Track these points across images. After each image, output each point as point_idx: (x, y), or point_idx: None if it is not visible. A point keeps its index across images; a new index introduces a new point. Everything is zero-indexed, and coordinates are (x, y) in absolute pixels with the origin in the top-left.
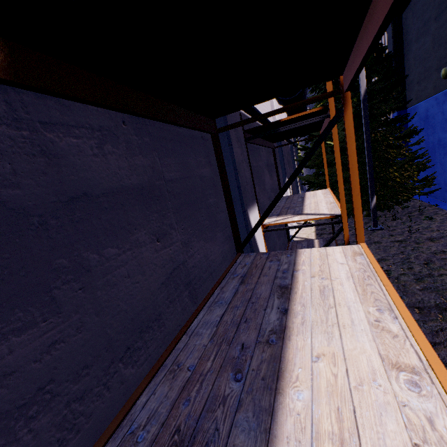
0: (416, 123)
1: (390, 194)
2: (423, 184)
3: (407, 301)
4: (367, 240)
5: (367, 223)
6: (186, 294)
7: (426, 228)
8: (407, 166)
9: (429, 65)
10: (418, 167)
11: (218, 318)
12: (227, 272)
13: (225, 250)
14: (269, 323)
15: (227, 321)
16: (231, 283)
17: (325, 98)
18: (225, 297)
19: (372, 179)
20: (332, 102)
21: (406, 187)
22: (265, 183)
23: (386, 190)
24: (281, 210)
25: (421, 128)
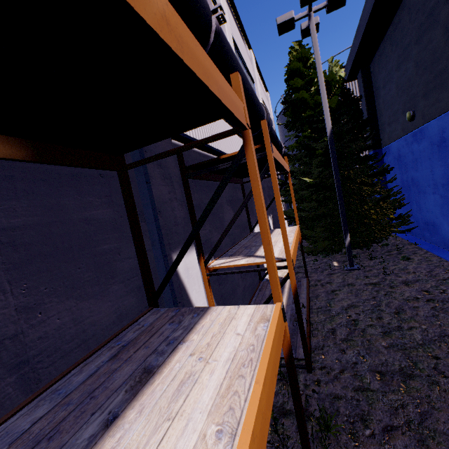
0: (391, 162)
1: (366, 231)
2: (400, 221)
3: (369, 362)
4: (340, 281)
5: (345, 261)
6: (11, 381)
7: (402, 270)
8: (383, 203)
9: (396, 109)
10: (395, 205)
11: (28, 426)
12: (112, 338)
13: (127, 305)
14: (73, 445)
15: (32, 433)
16: (102, 356)
17: (225, 136)
18: (74, 382)
19: (344, 217)
20: (268, 140)
21: (383, 224)
22: (225, 219)
23: (363, 227)
24: (238, 250)
25: (396, 166)
